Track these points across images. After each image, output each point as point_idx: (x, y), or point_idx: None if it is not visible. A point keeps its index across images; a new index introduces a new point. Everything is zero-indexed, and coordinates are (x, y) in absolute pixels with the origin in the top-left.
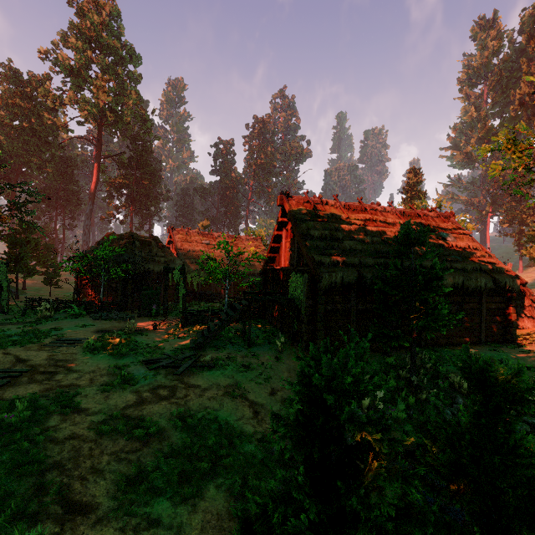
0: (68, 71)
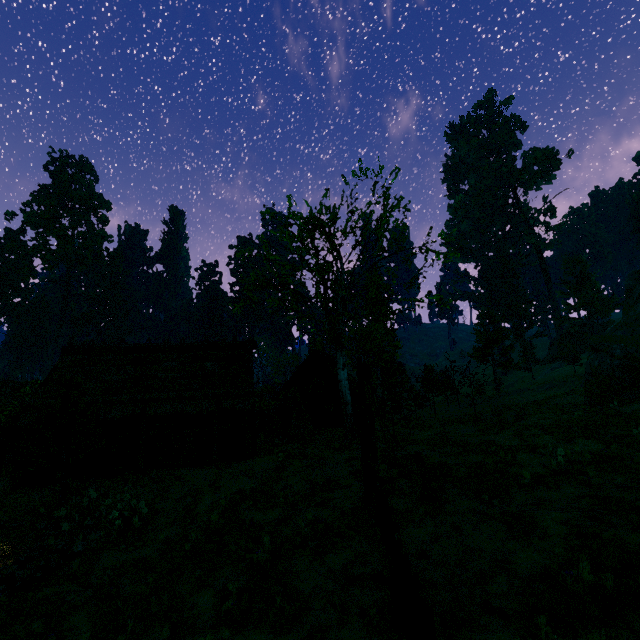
0: (33, 226)
